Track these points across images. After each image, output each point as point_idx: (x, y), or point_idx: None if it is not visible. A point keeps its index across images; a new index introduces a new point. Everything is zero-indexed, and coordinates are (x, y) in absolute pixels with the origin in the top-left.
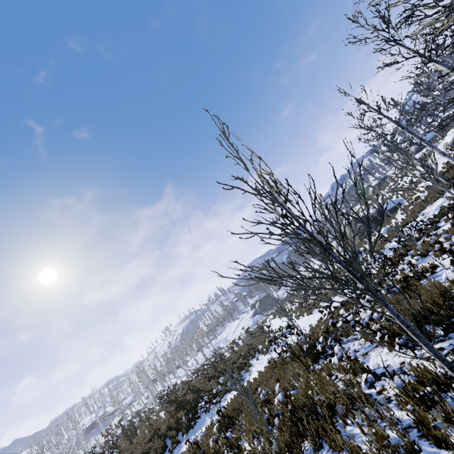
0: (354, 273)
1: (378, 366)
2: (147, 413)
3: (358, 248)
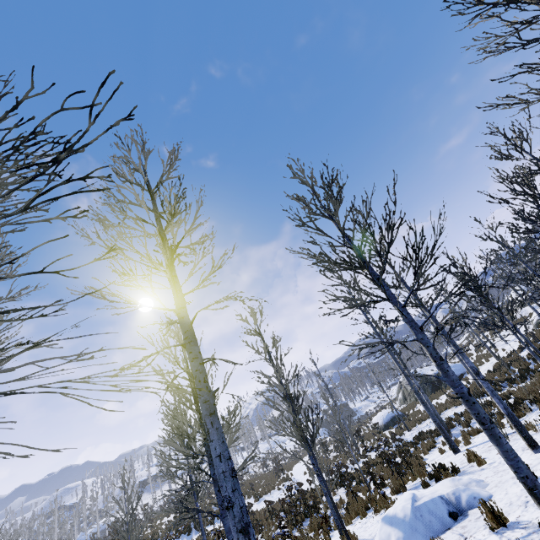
0: None
1: None
2: None
3: (405, 411)
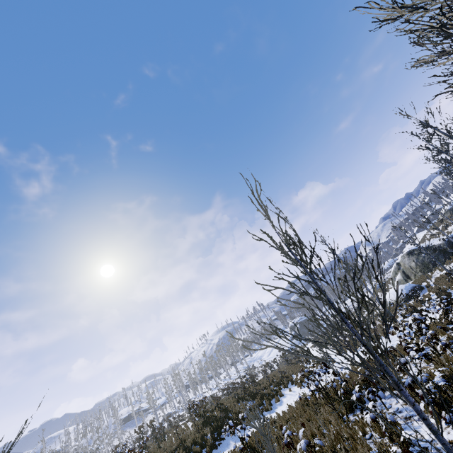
0: (369, 348)
1: (421, 437)
2: (177, 418)
3: (420, 283)
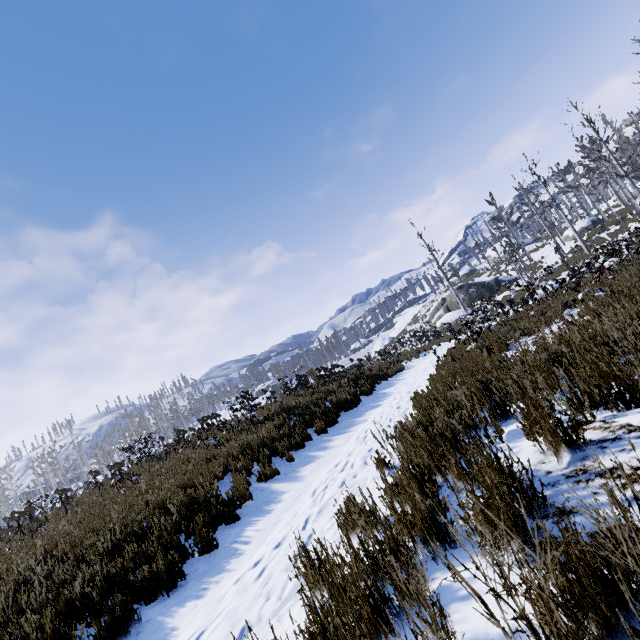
0: None
1: None
2: None
3: None
